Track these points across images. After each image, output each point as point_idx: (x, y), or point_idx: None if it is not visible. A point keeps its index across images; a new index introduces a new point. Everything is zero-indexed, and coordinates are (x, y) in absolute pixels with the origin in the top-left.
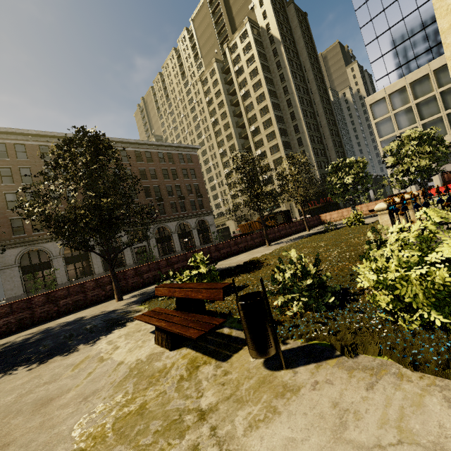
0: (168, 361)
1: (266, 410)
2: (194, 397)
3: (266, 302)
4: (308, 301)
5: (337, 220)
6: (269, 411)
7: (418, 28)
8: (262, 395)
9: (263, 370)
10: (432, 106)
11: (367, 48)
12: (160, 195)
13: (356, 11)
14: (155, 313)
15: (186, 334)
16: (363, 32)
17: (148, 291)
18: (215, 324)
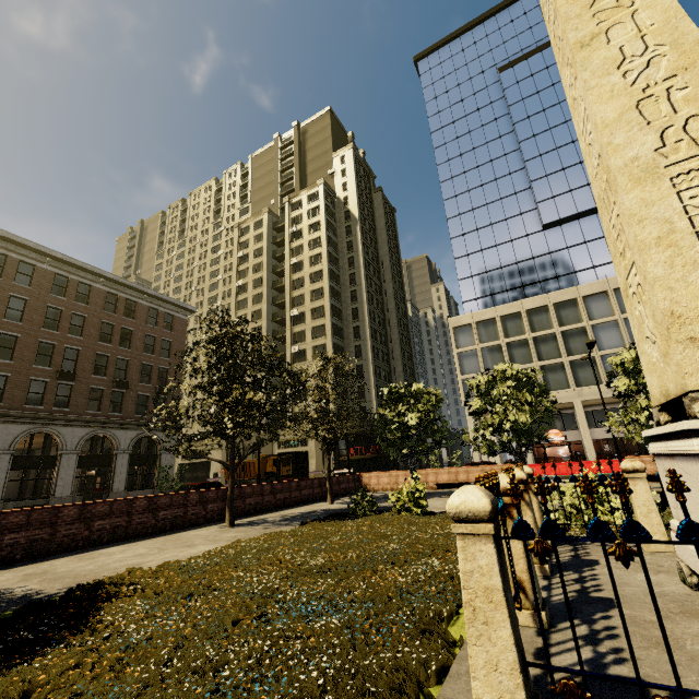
0: None
1: None
2: None
3: None
4: None
5: (387, 488)
6: None
7: (511, 261)
8: None
9: None
10: (524, 352)
11: (456, 263)
12: (73, 367)
13: (448, 220)
14: None
15: None
16: (453, 243)
17: None
18: None
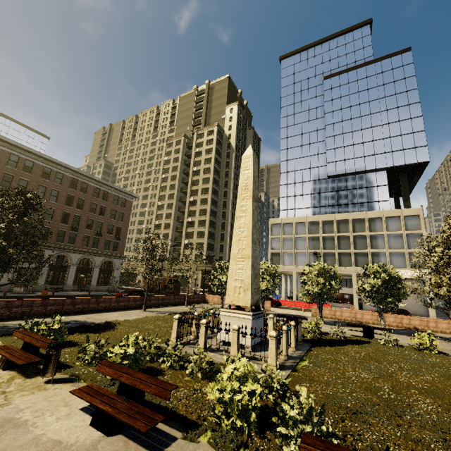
0: (0, 375)
1: (31, 393)
2: (5, 388)
3: (57, 354)
4: (89, 359)
5: (216, 303)
6: (31, 393)
7: (308, 192)
8: (33, 390)
9: (42, 383)
10: (303, 243)
11: (280, 187)
12: (77, 225)
13: (281, 162)
14: (6, 347)
15: (17, 362)
16: (281, 176)
17: (9, 325)
18: (35, 360)
